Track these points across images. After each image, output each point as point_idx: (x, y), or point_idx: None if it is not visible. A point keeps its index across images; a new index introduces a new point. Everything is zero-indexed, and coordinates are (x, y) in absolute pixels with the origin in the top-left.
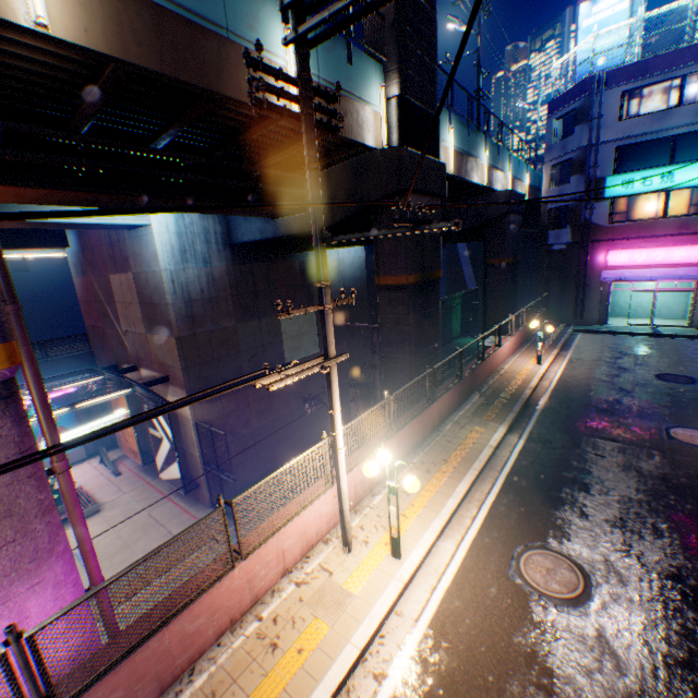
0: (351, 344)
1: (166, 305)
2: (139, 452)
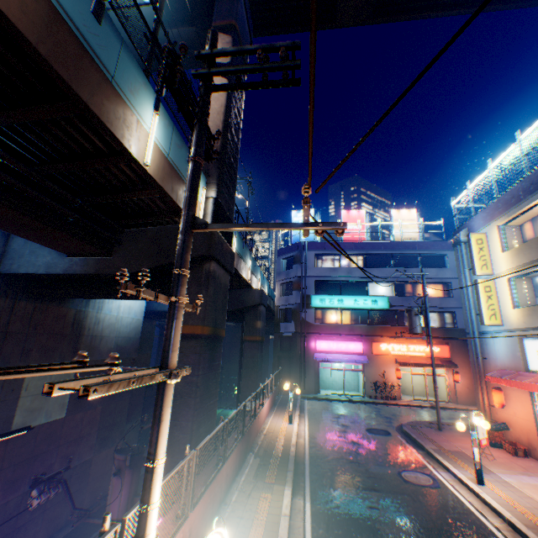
0: (108, 407)
1: None
2: None
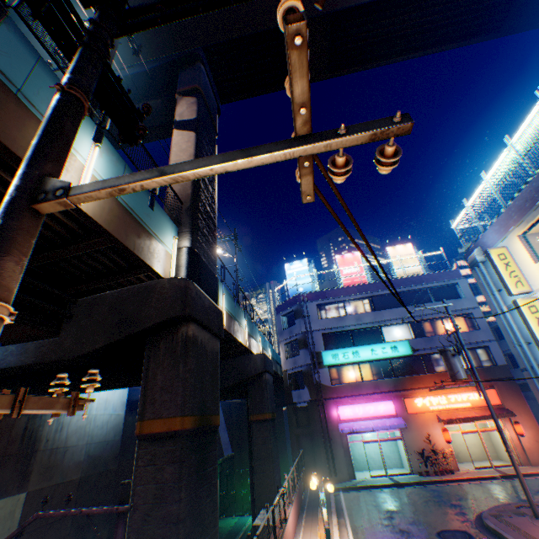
0: None
1: None
2: None
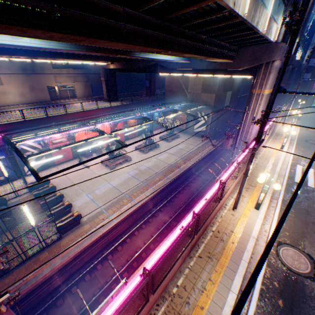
0: (233, 104)
1: (215, 86)
2: (184, 125)
